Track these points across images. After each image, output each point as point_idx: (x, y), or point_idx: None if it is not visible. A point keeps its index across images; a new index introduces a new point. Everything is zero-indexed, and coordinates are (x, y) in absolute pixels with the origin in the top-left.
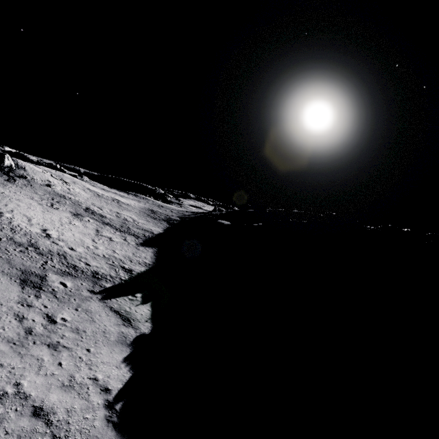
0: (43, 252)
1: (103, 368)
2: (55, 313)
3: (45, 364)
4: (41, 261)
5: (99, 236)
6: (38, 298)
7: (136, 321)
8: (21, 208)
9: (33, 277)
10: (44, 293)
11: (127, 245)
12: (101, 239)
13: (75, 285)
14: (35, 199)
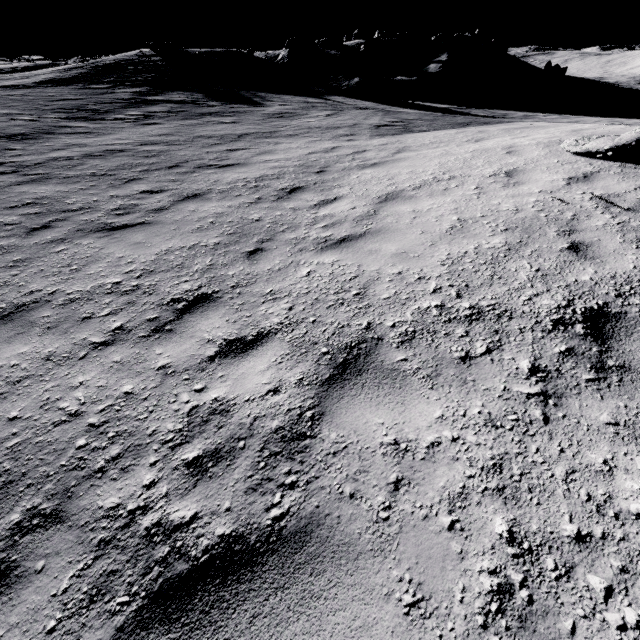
0: None
1: None
2: None
3: None
4: None
5: None
6: None
7: None
8: None
9: None
10: None
11: None
12: None
13: None
14: None
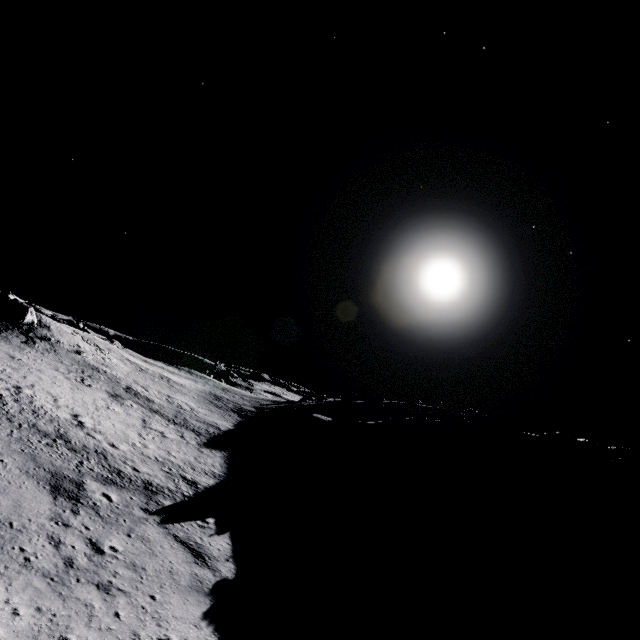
0: (76, 447)
1: (176, 626)
2: (100, 538)
3: (97, 613)
4: (75, 461)
5: (147, 429)
6: (76, 515)
7: (213, 559)
8: (44, 383)
9: (66, 483)
10: (83, 507)
11: (186, 444)
12: (150, 433)
13: (123, 499)
14: (60, 370)
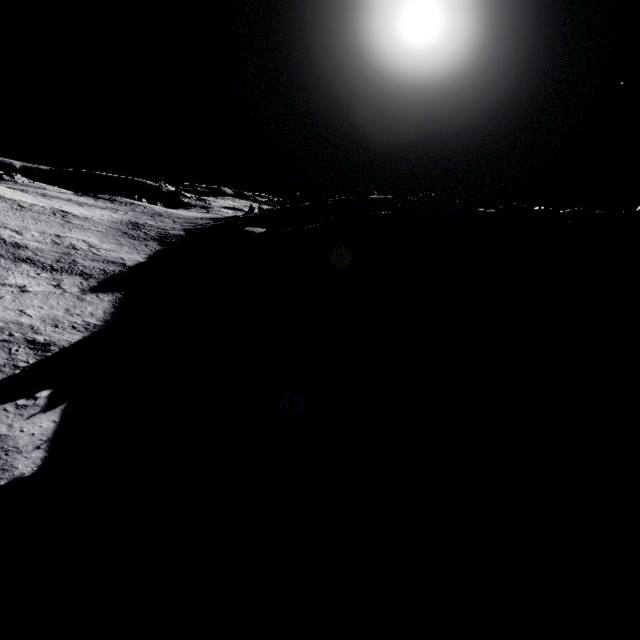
0: None
1: None
2: None
3: None
4: None
5: None
6: None
7: (13, 452)
8: None
9: None
10: None
11: (60, 295)
12: None
13: None
14: None
